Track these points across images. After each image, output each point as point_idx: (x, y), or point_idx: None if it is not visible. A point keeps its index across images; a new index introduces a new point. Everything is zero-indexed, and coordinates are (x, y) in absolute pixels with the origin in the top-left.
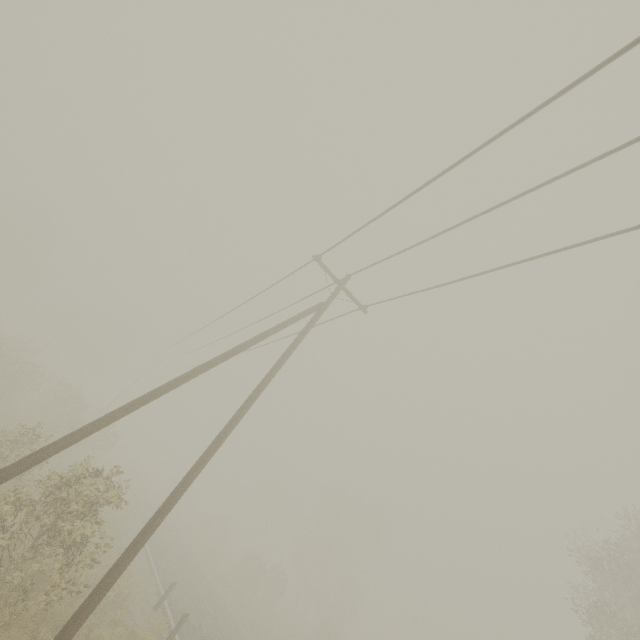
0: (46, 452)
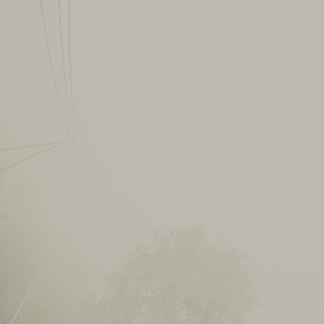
0: None
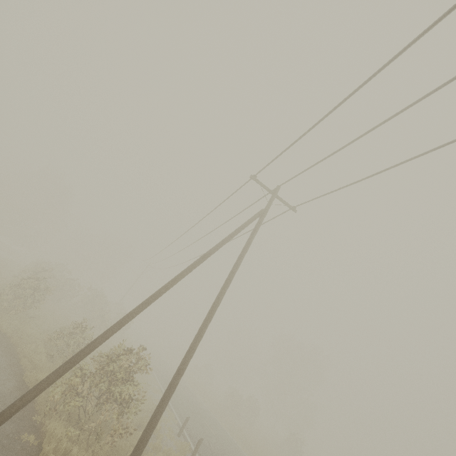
0: (96, 343)
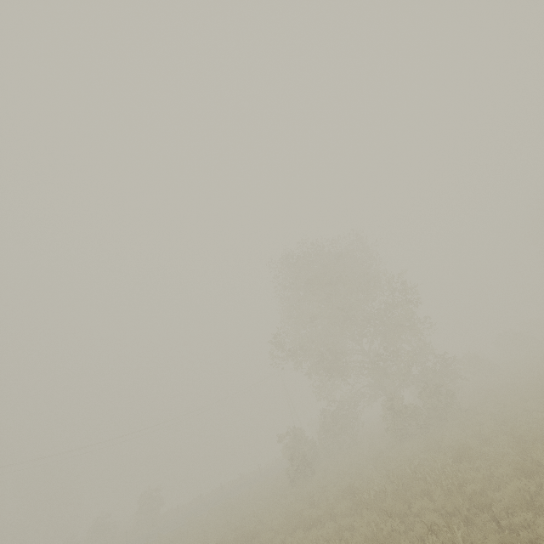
0: None
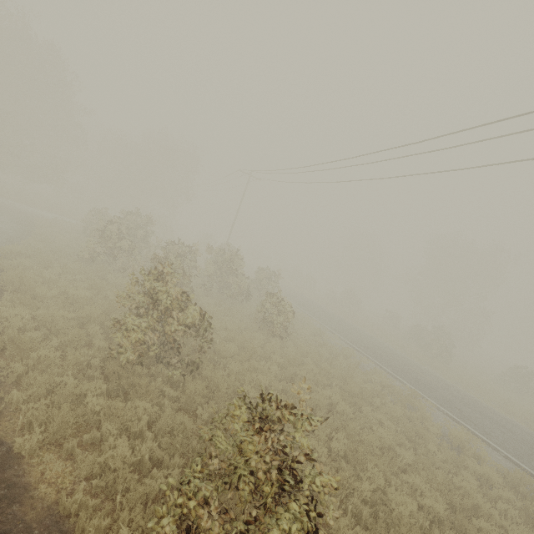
0: None
